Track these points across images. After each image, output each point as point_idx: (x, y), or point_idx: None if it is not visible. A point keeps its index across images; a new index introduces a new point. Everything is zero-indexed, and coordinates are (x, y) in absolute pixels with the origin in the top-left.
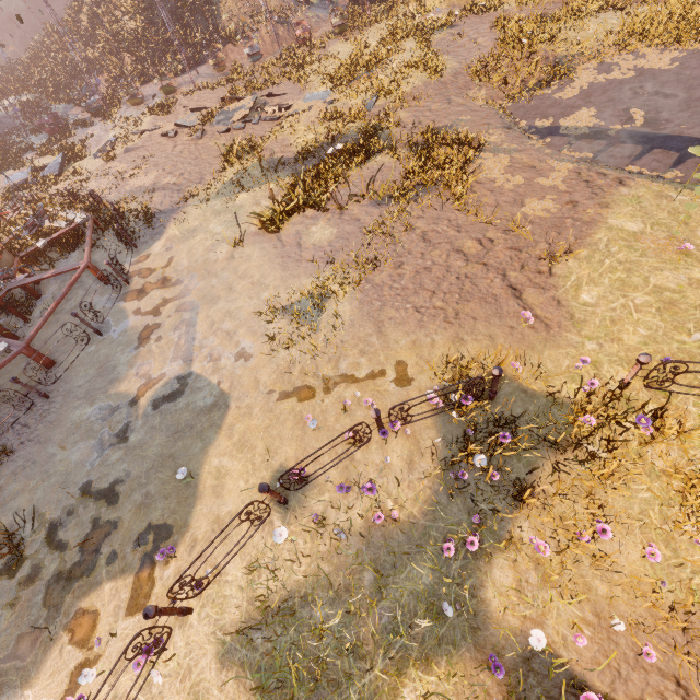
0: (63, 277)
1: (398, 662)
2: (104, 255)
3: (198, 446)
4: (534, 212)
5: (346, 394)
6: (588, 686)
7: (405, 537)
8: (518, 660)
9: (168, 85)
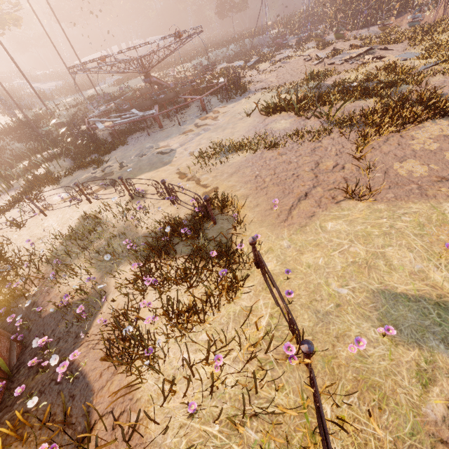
0: (198, 103)
1: (90, 258)
2: (216, 100)
3: (147, 170)
4: (399, 168)
5: (189, 185)
6: (95, 319)
7: (133, 234)
8: (100, 292)
9: (340, 33)
